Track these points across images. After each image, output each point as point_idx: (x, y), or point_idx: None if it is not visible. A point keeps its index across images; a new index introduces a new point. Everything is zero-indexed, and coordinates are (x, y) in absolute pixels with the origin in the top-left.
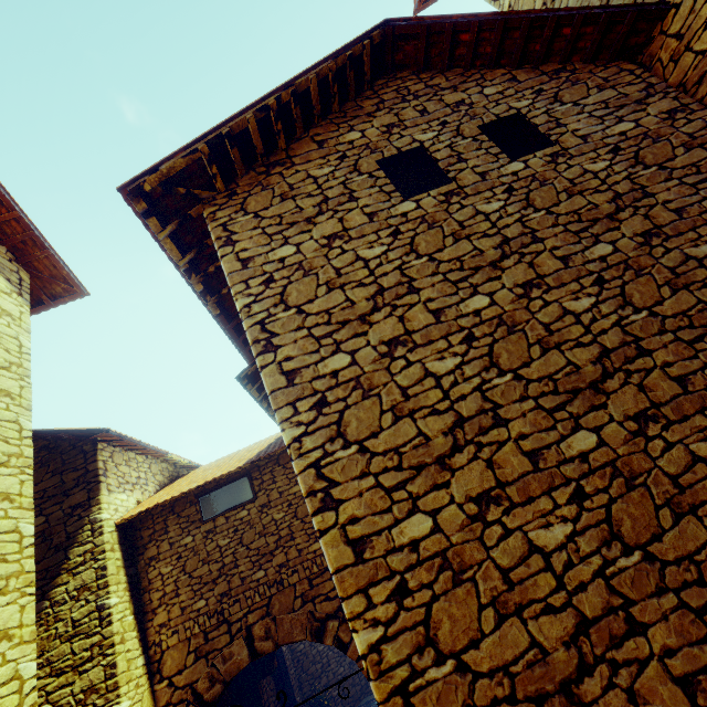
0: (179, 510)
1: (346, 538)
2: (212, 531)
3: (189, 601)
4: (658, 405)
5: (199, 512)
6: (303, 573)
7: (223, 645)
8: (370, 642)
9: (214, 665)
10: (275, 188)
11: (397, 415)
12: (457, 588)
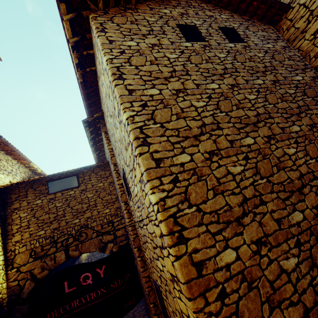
0: (35, 187)
1: (152, 157)
2: (53, 199)
3: (35, 231)
4: (275, 135)
5: (47, 189)
6: (99, 222)
7: (51, 252)
8: (160, 197)
9: (45, 261)
10: (128, 17)
11: (178, 117)
12: (199, 182)
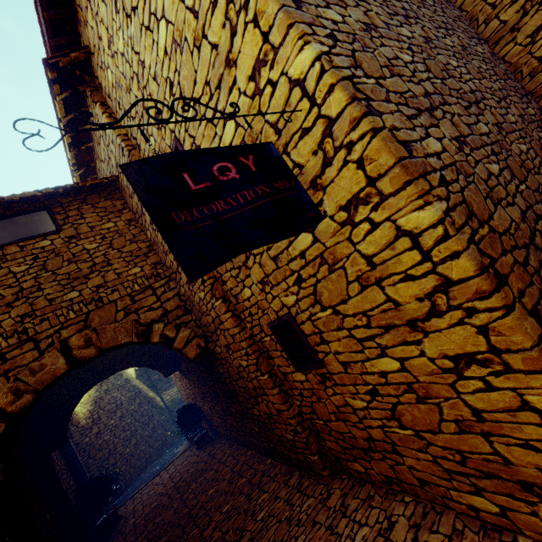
0: None
1: None
2: (0, 259)
3: None
4: (431, 39)
5: None
6: (124, 291)
7: (30, 361)
8: (321, 50)
9: (19, 379)
10: None
11: None
12: (366, 53)
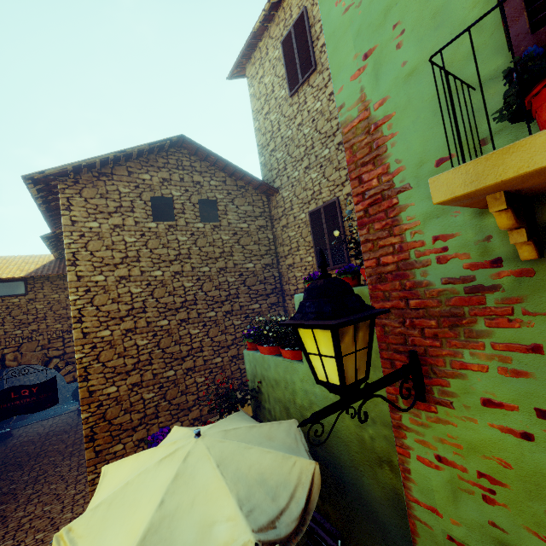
0: None
1: (82, 332)
2: None
3: None
4: (189, 319)
5: None
6: (46, 336)
7: None
8: (80, 357)
9: None
10: (100, 189)
11: (113, 301)
12: (111, 349)
